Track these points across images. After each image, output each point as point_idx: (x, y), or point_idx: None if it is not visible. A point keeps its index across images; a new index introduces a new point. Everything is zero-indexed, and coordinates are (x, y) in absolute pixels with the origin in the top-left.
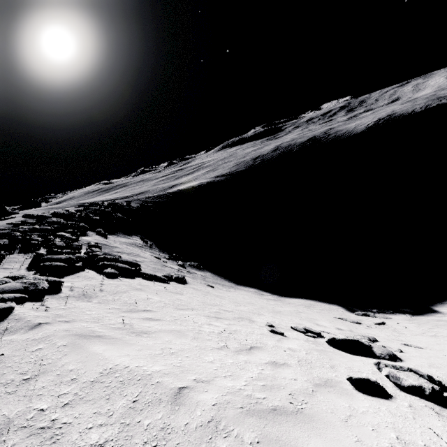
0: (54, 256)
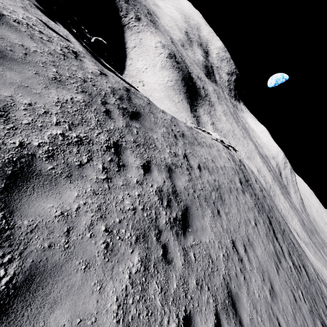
0: None
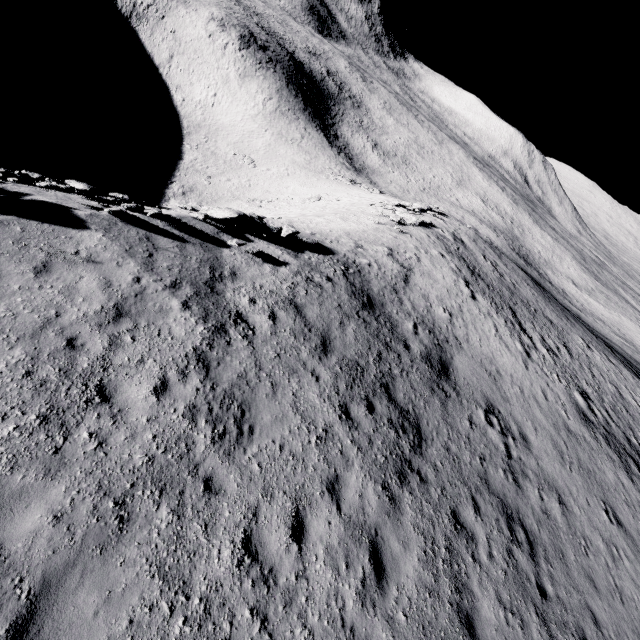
0: (88, 185)
